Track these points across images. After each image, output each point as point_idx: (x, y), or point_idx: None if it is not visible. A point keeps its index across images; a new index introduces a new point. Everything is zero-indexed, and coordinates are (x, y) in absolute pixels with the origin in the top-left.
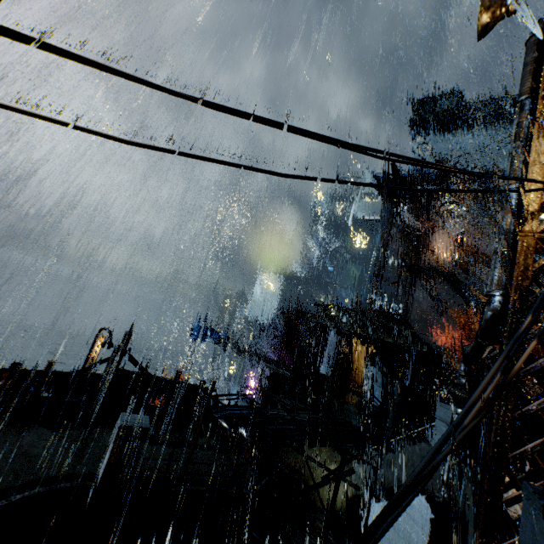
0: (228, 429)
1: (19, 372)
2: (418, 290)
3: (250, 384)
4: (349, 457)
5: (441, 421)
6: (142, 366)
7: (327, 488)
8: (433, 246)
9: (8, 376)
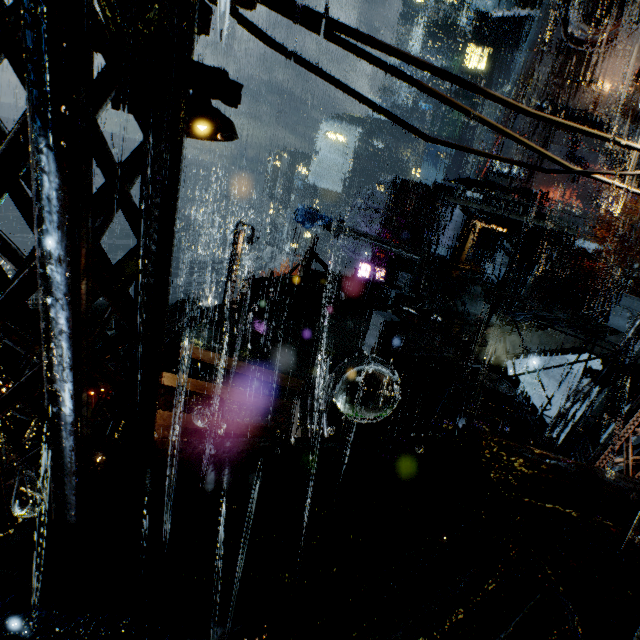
0: (417, 315)
1: (256, 281)
2: (555, 145)
3: (362, 267)
4: (488, 329)
5: (624, 308)
6: (328, 267)
7: (486, 350)
8: (598, 75)
9: (250, 285)
